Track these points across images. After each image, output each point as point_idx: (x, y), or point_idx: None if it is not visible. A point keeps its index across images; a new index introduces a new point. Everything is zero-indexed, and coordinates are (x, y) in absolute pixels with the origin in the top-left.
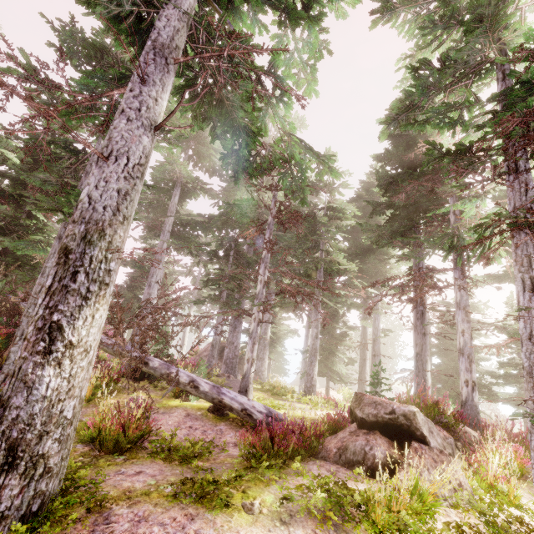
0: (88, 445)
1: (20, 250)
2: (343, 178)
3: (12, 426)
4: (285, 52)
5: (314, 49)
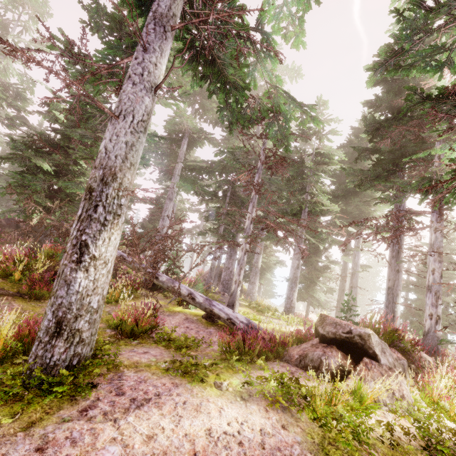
0: (114, 331)
1: (68, 189)
2: (324, 125)
3: (59, 309)
4: (275, 7)
5: (303, 1)
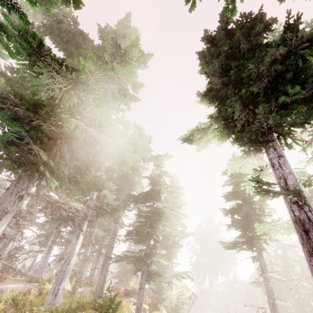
0: None
1: None
2: None
3: None
4: None
5: None
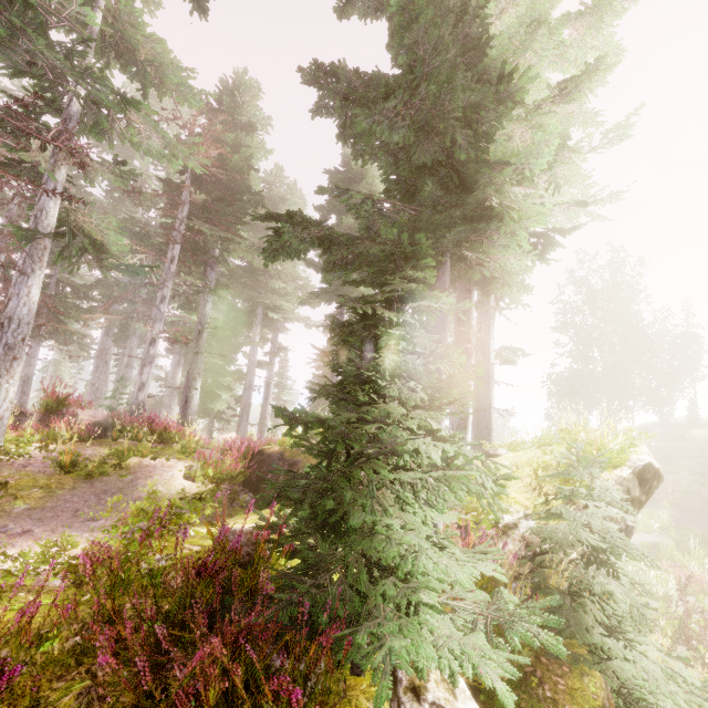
0: None
1: None
2: None
3: None
4: None
5: None
